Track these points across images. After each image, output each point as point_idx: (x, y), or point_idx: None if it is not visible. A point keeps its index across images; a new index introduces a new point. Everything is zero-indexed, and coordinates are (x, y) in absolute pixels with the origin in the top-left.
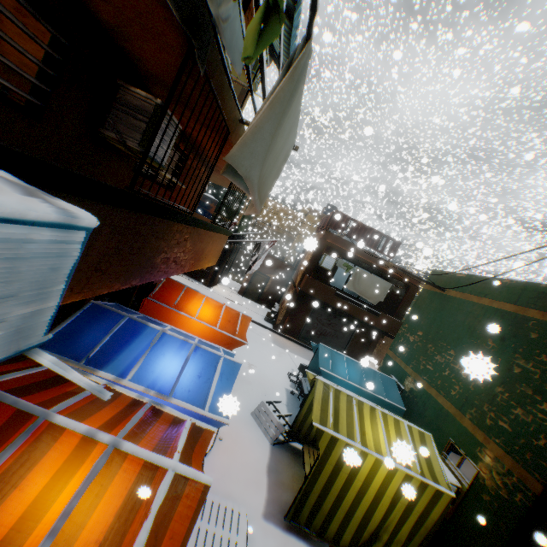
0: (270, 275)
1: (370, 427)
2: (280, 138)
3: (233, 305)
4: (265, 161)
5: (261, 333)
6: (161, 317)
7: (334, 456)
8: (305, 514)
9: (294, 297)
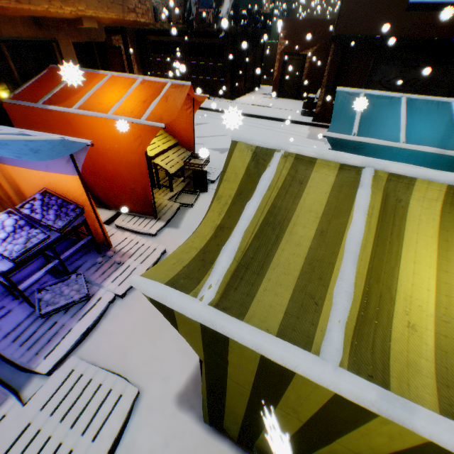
0: (306, 52)
1: (429, 270)
2: None
3: (259, 110)
4: None
5: (292, 131)
6: (40, 125)
7: (240, 374)
8: (233, 429)
9: (334, 62)
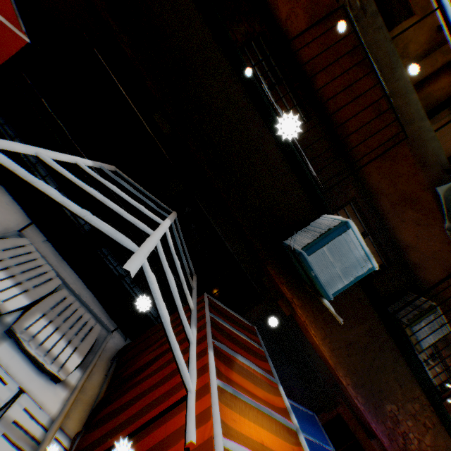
0: None
1: None
2: None
3: None
4: None
5: None
6: None
7: None
8: None
9: None
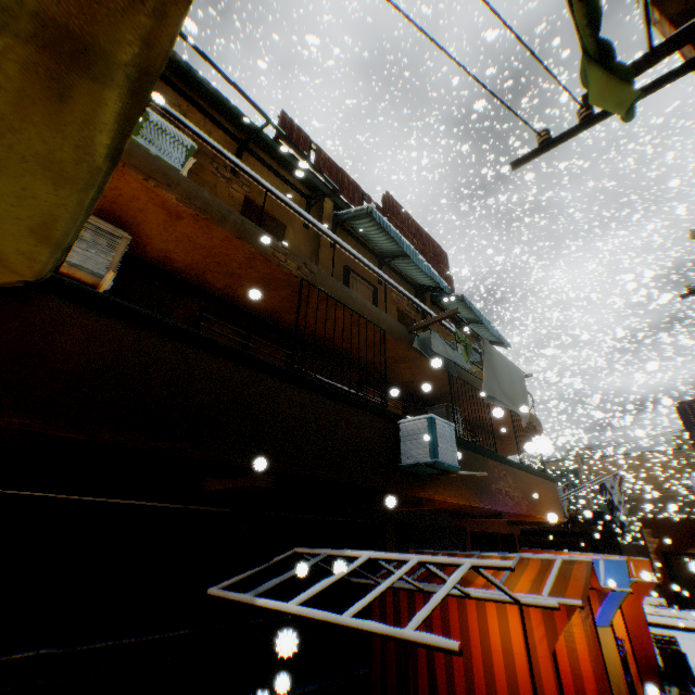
0: (690, 549)
1: None
2: (504, 375)
3: (665, 618)
4: (501, 386)
5: None
6: None
7: None
8: None
9: None
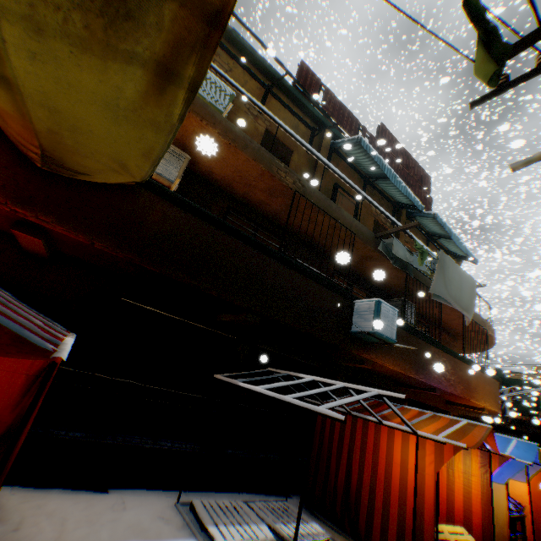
0: None
1: None
2: (453, 280)
3: None
4: (447, 288)
5: None
6: None
7: None
8: None
9: None
